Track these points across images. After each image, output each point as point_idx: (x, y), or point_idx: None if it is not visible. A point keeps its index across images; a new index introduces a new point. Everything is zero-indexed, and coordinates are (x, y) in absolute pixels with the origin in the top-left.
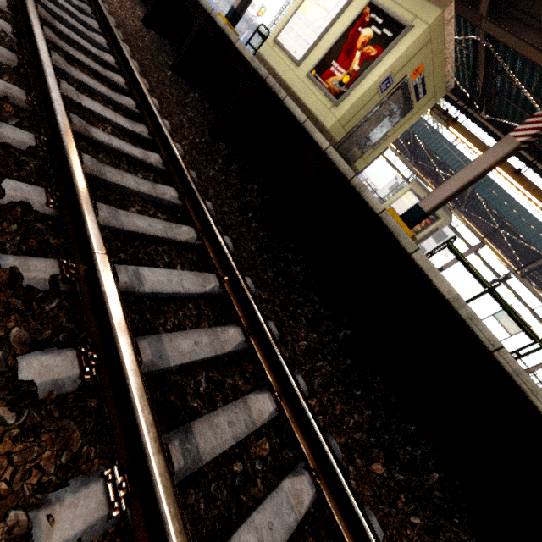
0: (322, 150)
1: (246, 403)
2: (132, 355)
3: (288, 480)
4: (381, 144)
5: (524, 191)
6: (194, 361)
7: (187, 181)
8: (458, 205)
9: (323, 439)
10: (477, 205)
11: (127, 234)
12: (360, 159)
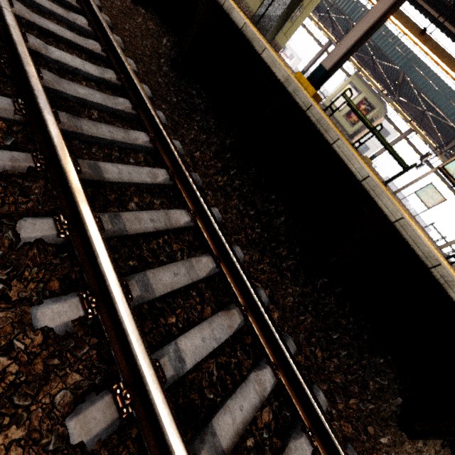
0: None
1: (126, 132)
2: (27, 55)
3: (150, 168)
4: (299, 16)
5: (428, 52)
6: (87, 100)
7: (94, 12)
8: (393, 94)
9: (177, 155)
10: (409, 91)
11: (41, 30)
12: (280, 34)
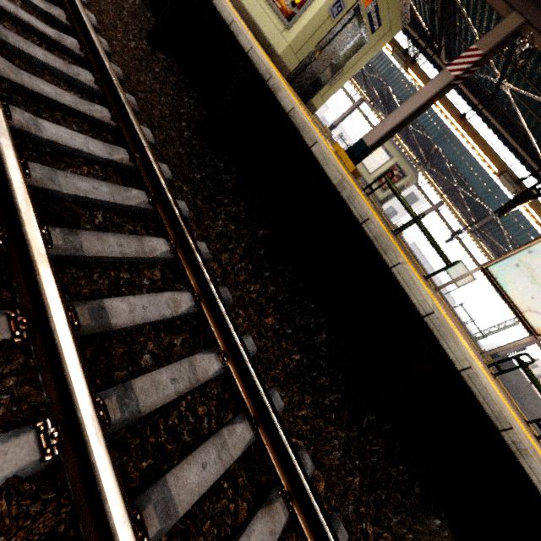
0: (245, 52)
1: (141, 240)
2: (11, 153)
3: (170, 293)
4: (338, 80)
5: (467, 137)
6: (90, 198)
7: (104, 67)
8: (425, 163)
9: (206, 272)
10: (441, 163)
11: (30, 93)
12: (317, 96)
